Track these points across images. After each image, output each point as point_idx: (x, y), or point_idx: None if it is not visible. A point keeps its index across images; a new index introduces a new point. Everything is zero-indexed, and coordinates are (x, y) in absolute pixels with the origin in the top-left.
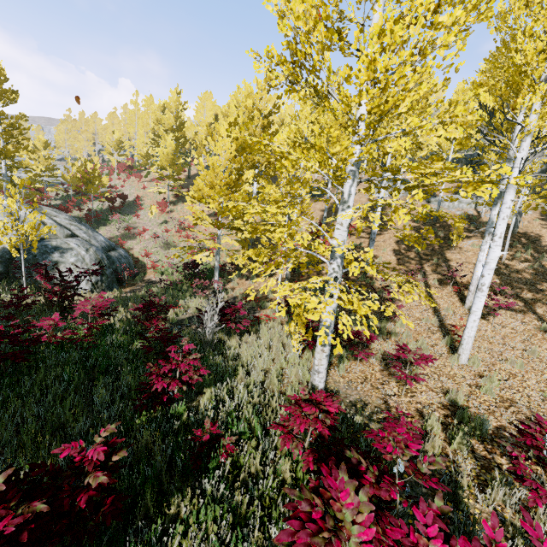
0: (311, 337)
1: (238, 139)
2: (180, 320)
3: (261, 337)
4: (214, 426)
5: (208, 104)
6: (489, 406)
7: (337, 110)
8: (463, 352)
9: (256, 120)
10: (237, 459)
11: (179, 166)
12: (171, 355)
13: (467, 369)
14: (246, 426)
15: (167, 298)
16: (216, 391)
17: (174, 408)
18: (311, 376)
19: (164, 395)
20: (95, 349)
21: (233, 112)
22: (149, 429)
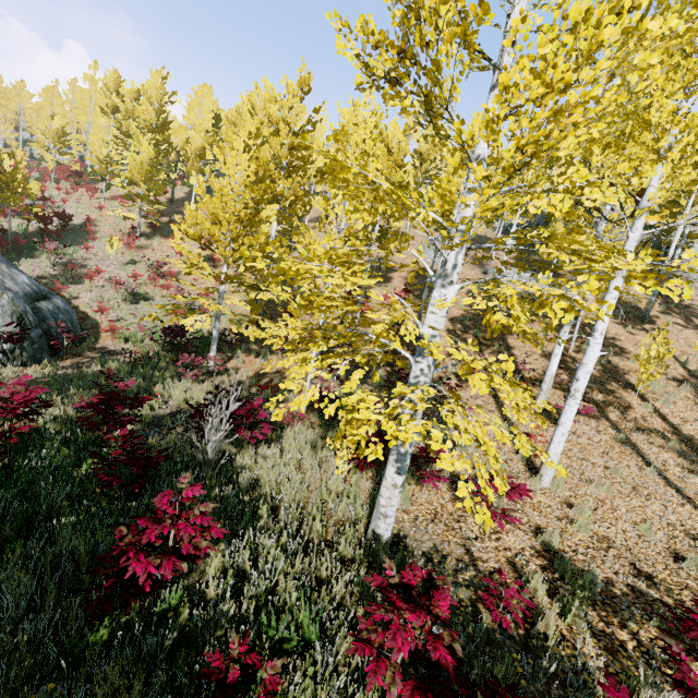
0: (362, 453)
1: (259, 159)
2: (158, 417)
3: (284, 447)
4: (243, 644)
5: (207, 103)
6: (587, 549)
7: (450, 138)
8: (547, 473)
9: (283, 135)
10: (282, 697)
11: (160, 183)
12: (160, 505)
13: (552, 495)
14: (289, 624)
15: (135, 380)
16: (232, 556)
17: (163, 601)
18: (373, 520)
19: (145, 579)
20: (7, 483)
21: (247, 119)
22: (120, 664)
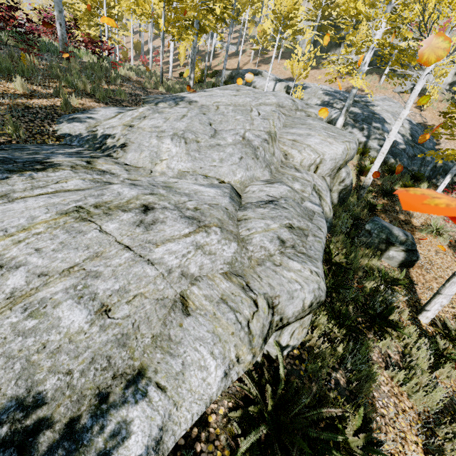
0: None
1: None
2: None
3: None
4: None
5: None
6: None
7: None
8: None
9: None
10: None
11: None
12: None
13: None
14: None
15: None
16: None
17: None
18: None
19: None
20: None
21: None
22: None
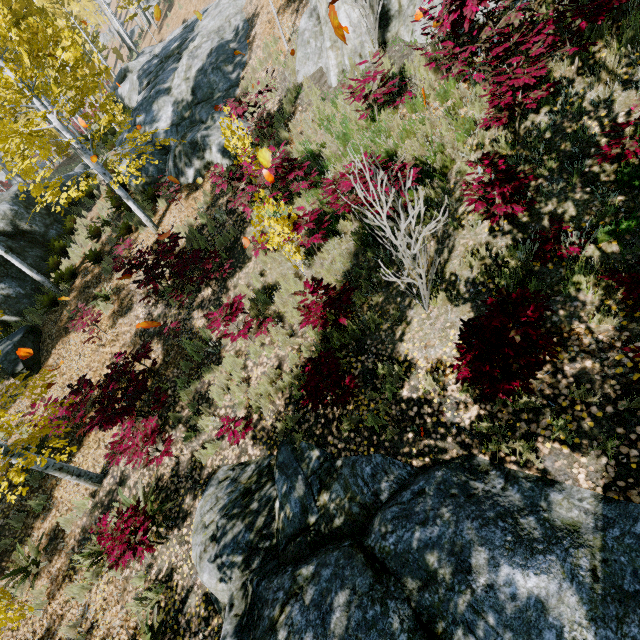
0: None
1: None
2: None
3: None
4: None
5: None
6: None
7: None
8: None
9: None
10: None
11: None
12: None
13: None
14: None
15: None
16: None
17: None
18: None
19: None
20: None
21: None
22: None
